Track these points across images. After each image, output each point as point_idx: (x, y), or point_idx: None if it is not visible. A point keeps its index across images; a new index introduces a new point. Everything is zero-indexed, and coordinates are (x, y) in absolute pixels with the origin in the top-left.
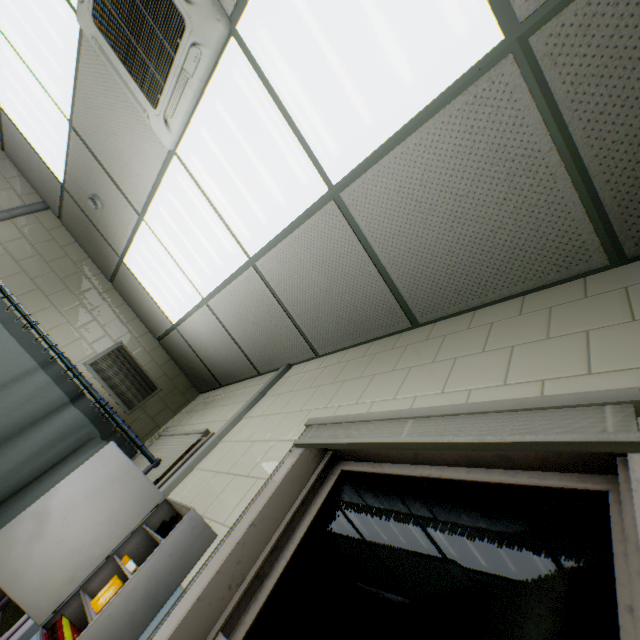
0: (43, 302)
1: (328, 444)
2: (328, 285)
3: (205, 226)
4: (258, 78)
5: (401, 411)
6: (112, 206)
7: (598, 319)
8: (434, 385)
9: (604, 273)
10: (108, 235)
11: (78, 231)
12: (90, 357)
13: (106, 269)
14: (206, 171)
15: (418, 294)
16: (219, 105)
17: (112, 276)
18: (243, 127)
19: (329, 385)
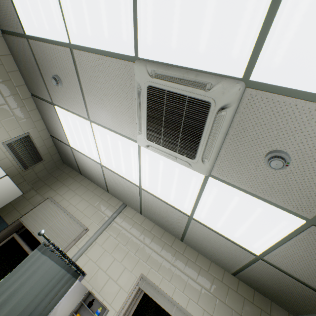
0: None
1: (150, 297)
2: (164, 217)
3: (129, 164)
4: (200, 187)
5: (174, 300)
6: (70, 94)
7: (220, 295)
8: (181, 286)
9: (228, 274)
10: (51, 90)
11: (19, 56)
12: (7, 139)
13: (32, 89)
14: (149, 163)
15: (189, 241)
16: (178, 170)
17: (35, 94)
18: (180, 182)
19: (146, 246)
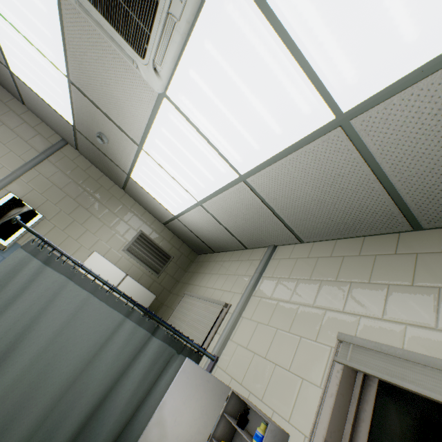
0: (86, 214)
1: (383, 379)
2: (321, 196)
3: (197, 152)
4: (256, 6)
5: None
6: (115, 140)
7: None
8: None
9: None
10: (115, 160)
11: (92, 158)
12: (125, 245)
13: (118, 182)
14: (196, 108)
15: (430, 206)
16: (208, 44)
17: (123, 186)
18: (236, 64)
19: (332, 283)
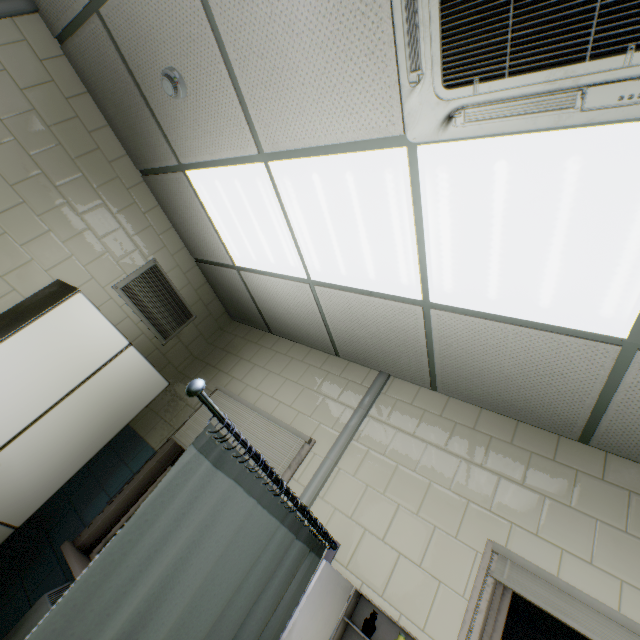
0: (52, 197)
1: (545, 610)
2: (515, 375)
3: (383, 240)
4: None
5: (636, 624)
6: (206, 107)
7: None
8: None
9: None
10: (171, 130)
11: (100, 83)
12: (120, 279)
13: (140, 157)
14: (451, 202)
15: (616, 437)
16: (575, 163)
17: (147, 168)
18: (584, 214)
19: (477, 468)
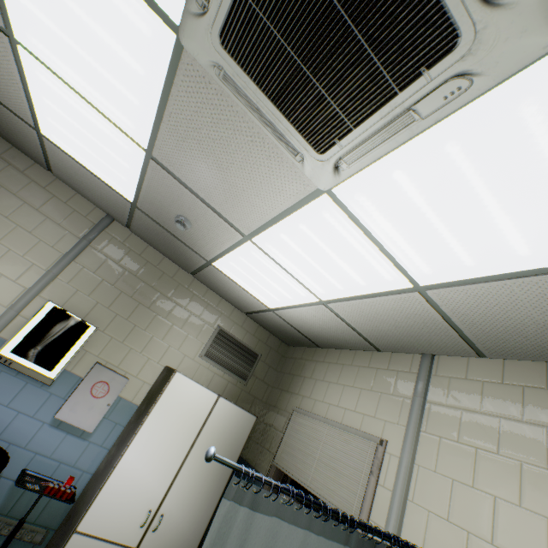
0: (148, 315)
1: None
2: None
3: (352, 255)
4: None
5: None
6: (204, 226)
7: None
8: None
9: None
10: (193, 245)
11: (152, 238)
12: (201, 349)
13: (186, 266)
14: (380, 212)
15: None
16: (453, 146)
17: (193, 270)
18: (494, 174)
19: None
